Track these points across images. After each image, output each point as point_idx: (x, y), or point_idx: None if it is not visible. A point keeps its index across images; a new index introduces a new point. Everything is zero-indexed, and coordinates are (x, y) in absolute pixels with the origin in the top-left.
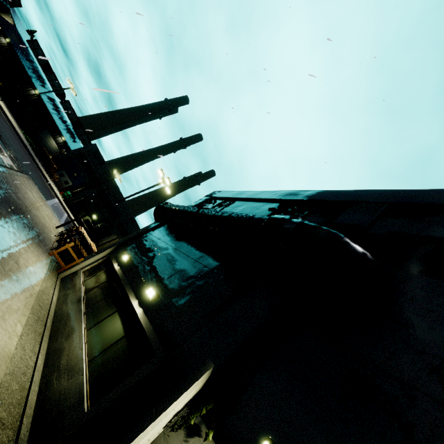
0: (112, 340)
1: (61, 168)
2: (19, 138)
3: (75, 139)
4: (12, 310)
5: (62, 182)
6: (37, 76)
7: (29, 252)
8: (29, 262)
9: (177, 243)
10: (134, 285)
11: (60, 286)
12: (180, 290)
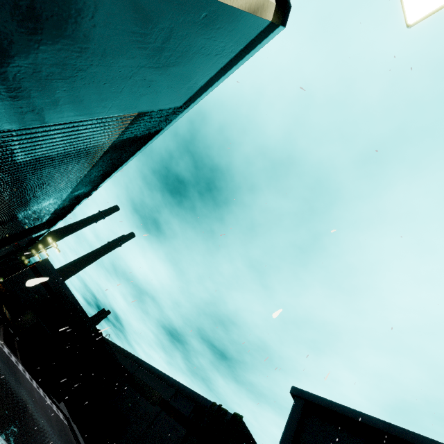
0: None
1: None
2: None
3: None
4: None
5: None
6: None
7: None
8: None
9: None
10: None
11: None
12: None
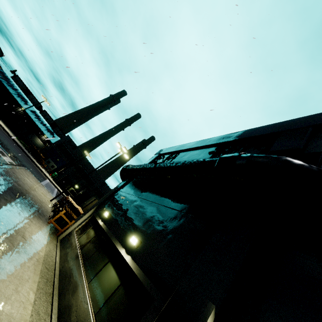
0: (110, 289)
1: (47, 157)
2: (15, 142)
3: (54, 135)
4: (23, 280)
5: (49, 167)
6: (21, 98)
7: (32, 225)
8: (33, 234)
9: (143, 194)
10: (118, 236)
11: (60, 246)
12: (157, 233)
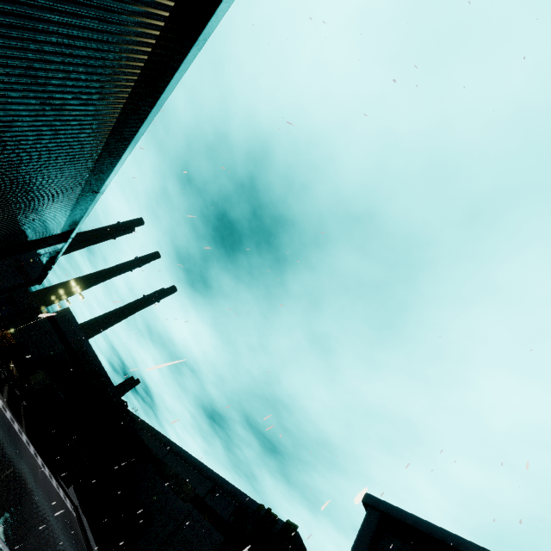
0: None
1: None
2: None
3: None
4: None
5: None
6: None
7: None
8: None
9: None
10: None
11: None
12: None
